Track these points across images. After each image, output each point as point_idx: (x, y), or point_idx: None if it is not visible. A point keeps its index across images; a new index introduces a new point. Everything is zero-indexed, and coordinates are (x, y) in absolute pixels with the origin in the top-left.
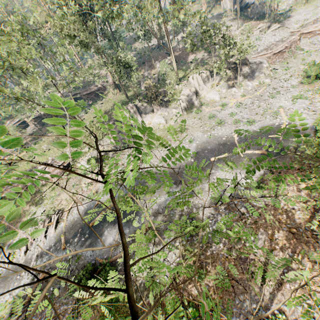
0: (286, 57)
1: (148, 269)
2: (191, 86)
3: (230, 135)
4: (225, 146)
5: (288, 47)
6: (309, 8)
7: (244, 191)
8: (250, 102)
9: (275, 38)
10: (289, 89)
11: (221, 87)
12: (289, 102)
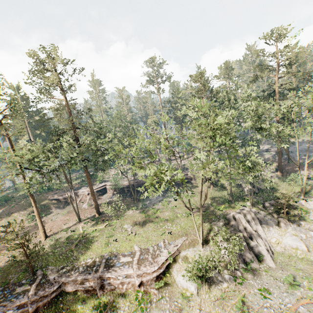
0: None
1: None
2: None
3: None
4: None
5: None
6: None
7: None
8: None
9: None
10: None
11: None
12: None
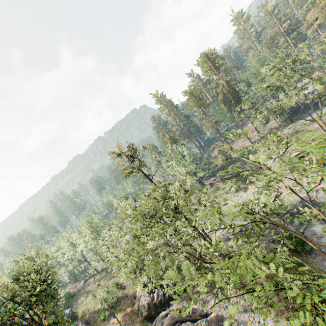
0: None
1: None
2: None
3: None
4: None
5: None
6: None
7: None
8: None
9: None
10: None
11: None
12: None
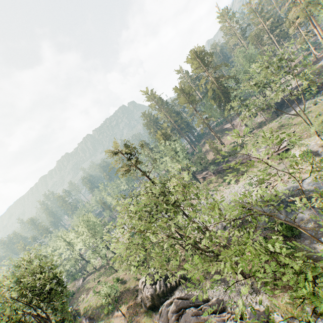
0: None
1: None
2: None
3: None
4: None
5: None
6: None
7: None
8: None
9: None
10: None
11: None
12: None
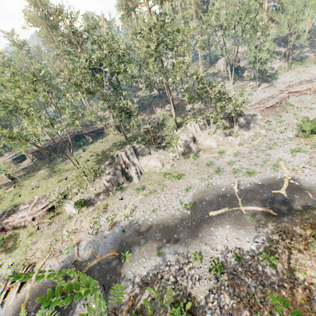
0: (278, 111)
1: None
2: (189, 132)
3: (230, 186)
4: (225, 199)
5: (278, 102)
6: (293, 73)
7: (250, 261)
8: (248, 152)
9: (265, 94)
10: (286, 141)
11: (218, 135)
12: (288, 154)
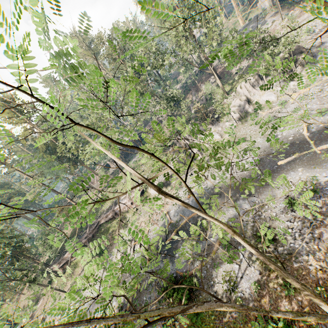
0: None
1: (227, 282)
2: (241, 95)
3: (298, 133)
4: (294, 146)
5: None
6: None
7: None
8: (318, 90)
9: None
10: None
11: (276, 86)
12: None
